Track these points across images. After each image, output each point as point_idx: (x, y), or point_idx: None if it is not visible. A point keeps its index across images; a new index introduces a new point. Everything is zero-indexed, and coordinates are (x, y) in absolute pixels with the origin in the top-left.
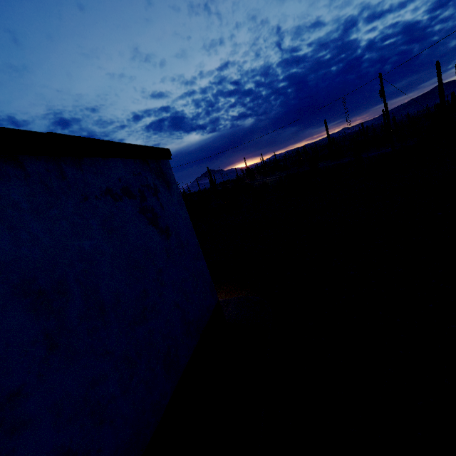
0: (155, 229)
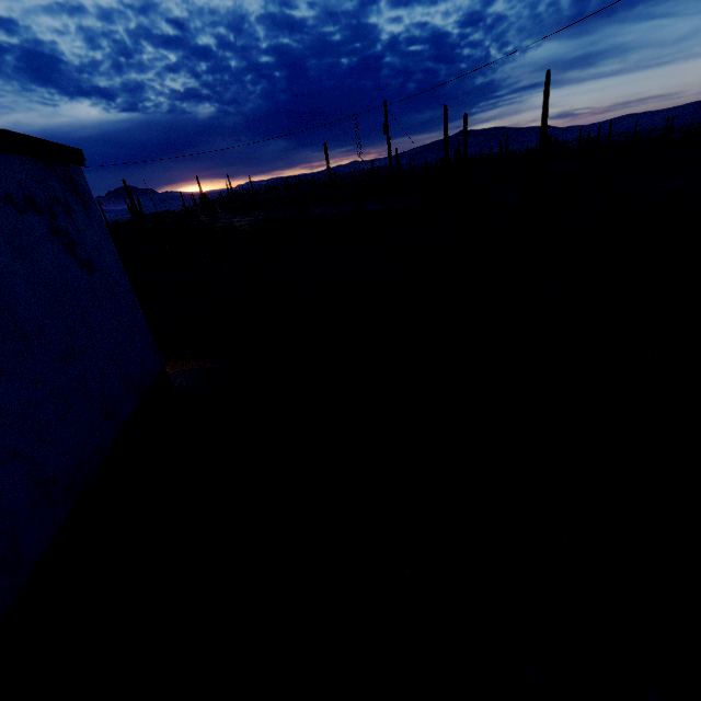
0: (74, 259)
